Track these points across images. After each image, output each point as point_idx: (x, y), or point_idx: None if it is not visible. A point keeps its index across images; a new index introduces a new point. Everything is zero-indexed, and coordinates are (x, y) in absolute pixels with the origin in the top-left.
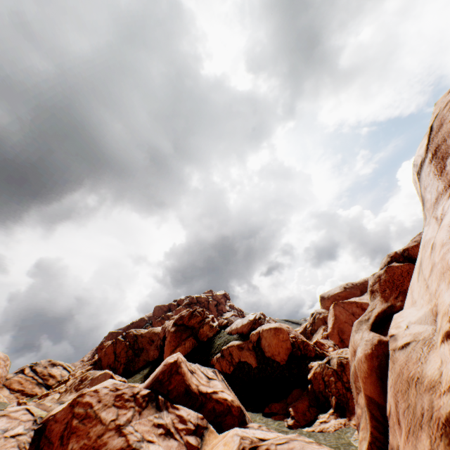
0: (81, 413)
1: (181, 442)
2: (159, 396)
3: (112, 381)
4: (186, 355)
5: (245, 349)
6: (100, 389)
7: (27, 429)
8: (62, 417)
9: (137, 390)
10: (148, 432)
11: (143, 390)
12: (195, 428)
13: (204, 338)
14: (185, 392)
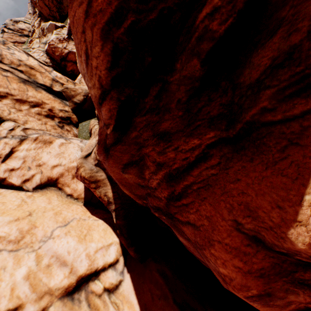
0: (53, 47)
1: None
2: (71, 37)
3: (55, 36)
4: None
5: None
6: (53, 40)
7: (44, 54)
8: (49, 49)
9: (64, 37)
10: (73, 47)
11: (65, 37)
12: None
13: None
14: None
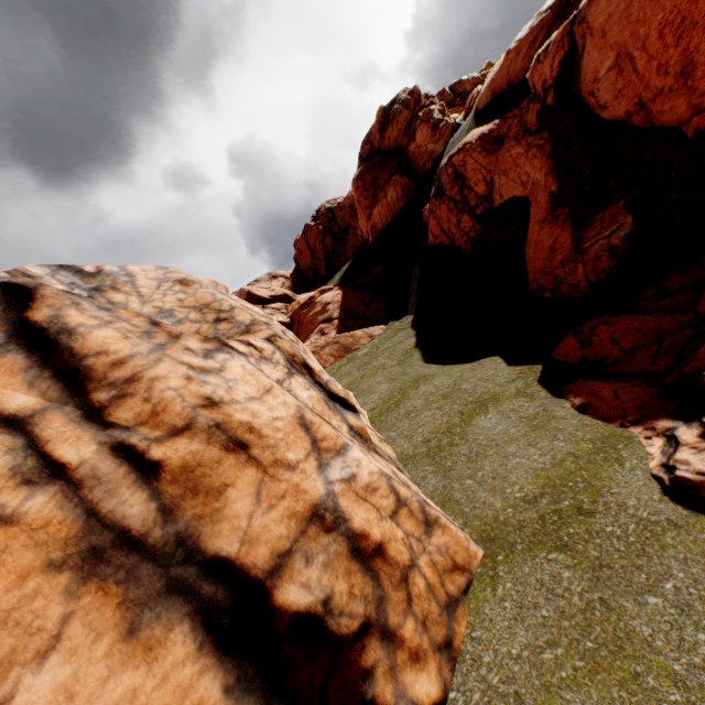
0: None
1: None
2: None
3: None
4: (394, 220)
5: (509, 141)
6: None
7: None
8: None
9: None
10: None
11: None
12: None
13: (426, 166)
14: None
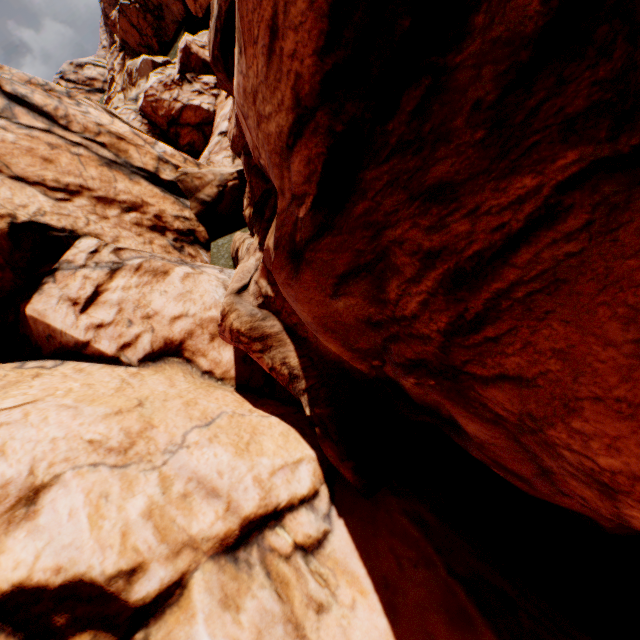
0: (154, 100)
1: (209, 96)
2: (187, 77)
3: (156, 78)
4: None
5: None
6: (153, 86)
7: (136, 116)
8: (146, 106)
9: (173, 79)
10: (191, 97)
11: (176, 77)
12: (215, 86)
13: None
14: (204, 66)
